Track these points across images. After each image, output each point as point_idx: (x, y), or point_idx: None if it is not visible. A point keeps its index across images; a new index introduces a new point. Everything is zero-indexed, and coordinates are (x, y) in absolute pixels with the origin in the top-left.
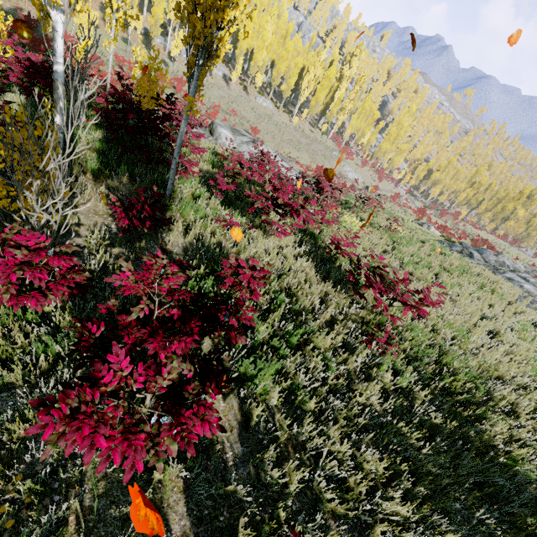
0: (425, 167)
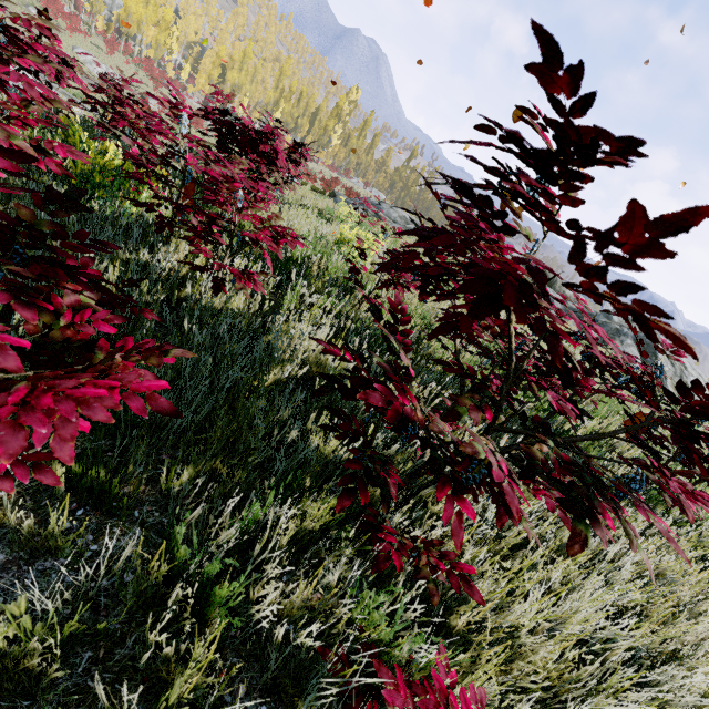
0: (216, 60)
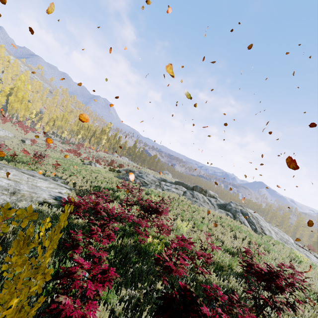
0: (52, 119)
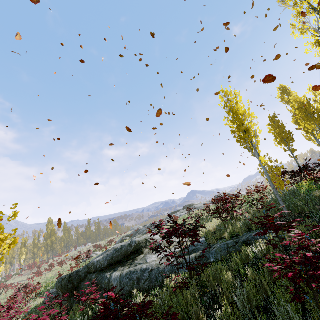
0: None
